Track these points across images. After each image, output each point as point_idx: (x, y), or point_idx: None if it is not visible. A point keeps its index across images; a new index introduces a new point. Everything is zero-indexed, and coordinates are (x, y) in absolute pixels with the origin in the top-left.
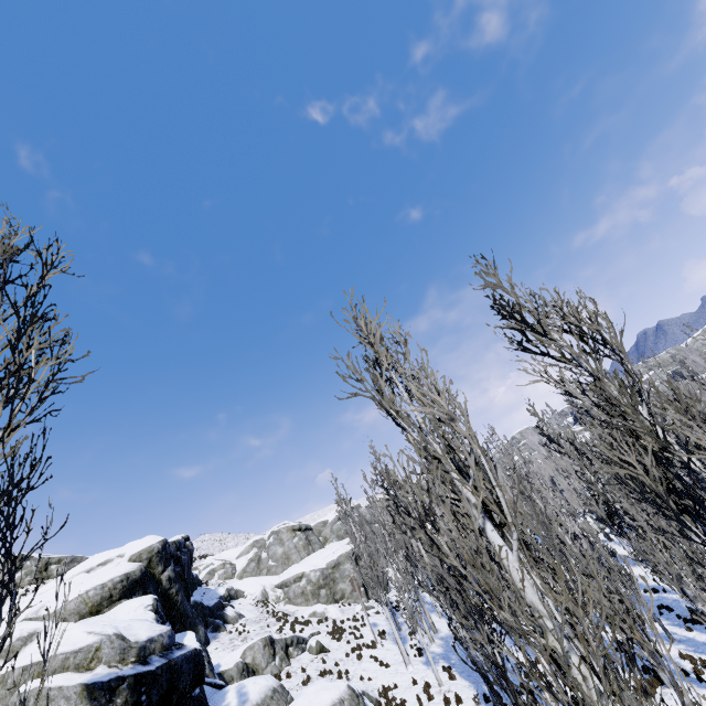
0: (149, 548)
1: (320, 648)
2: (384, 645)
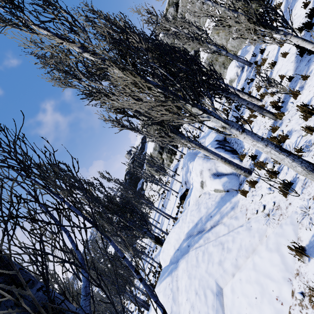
0: None
1: None
2: None
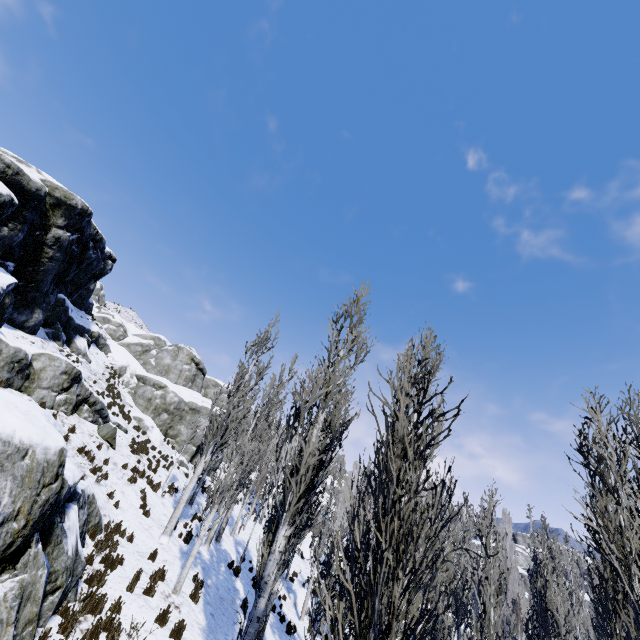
0: (69, 194)
1: (111, 436)
2: (164, 498)
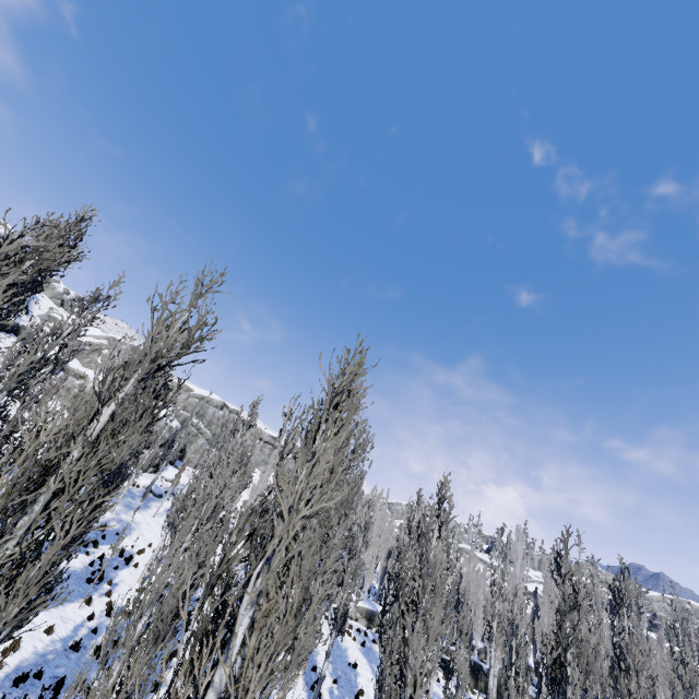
0: None
1: None
2: None
